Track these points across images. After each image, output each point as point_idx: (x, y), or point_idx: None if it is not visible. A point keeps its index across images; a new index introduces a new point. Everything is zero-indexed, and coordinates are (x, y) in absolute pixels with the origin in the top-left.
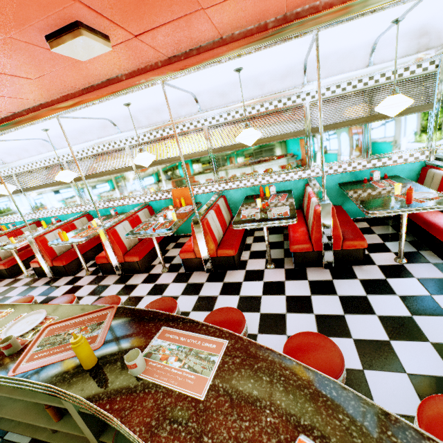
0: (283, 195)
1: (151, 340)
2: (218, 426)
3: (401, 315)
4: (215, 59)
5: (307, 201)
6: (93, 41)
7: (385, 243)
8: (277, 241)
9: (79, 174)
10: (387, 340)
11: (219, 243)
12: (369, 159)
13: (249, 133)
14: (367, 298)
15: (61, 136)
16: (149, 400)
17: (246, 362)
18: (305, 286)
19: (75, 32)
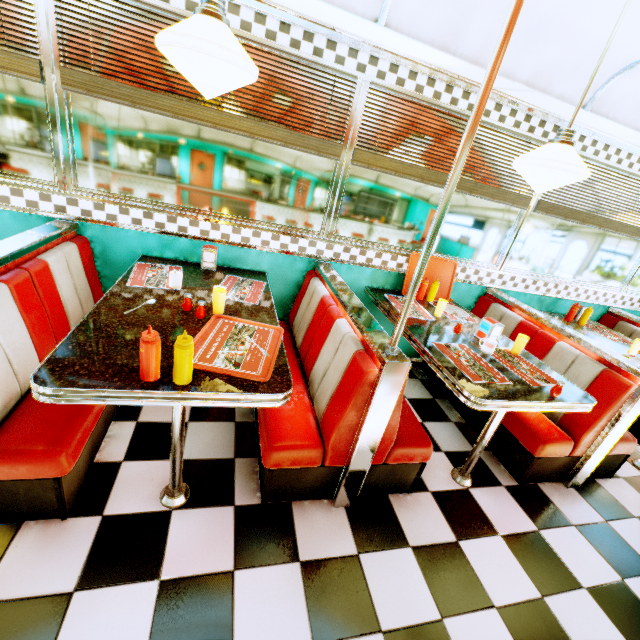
0: (604, 329)
1: None
2: None
3: None
4: None
5: None
6: None
7: None
8: None
9: (105, 67)
10: None
11: None
12: None
13: None
14: None
15: None
16: None
17: None
18: None
19: None
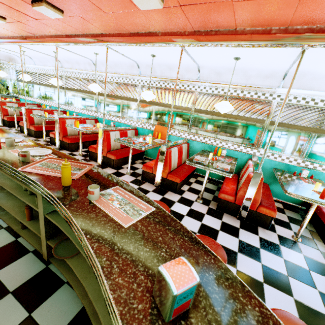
0: (229, 159)
1: (107, 189)
2: (129, 242)
3: (280, 271)
4: (225, 42)
5: (245, 169)
6: None
7: (290, 223)
8: (211, 189)
9: (102, 91)
10: (261, 282)
11: (171, 170)
12: (304, 160)
13: (225, 104)
14: (259, 250)
15: (103, 63)
16: (93, 214)
17: (162, 223)
18: (218, 223)
19: None
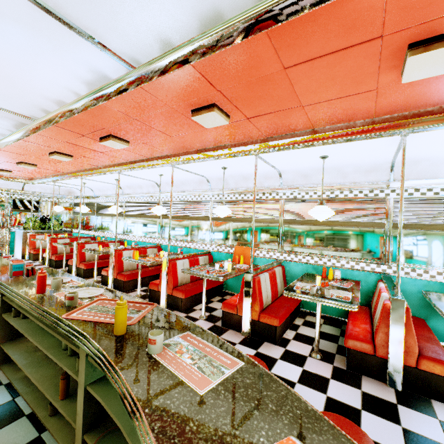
0: (348, 282)
1: (174, 337)
2: (207, 420)
3: None
4: (304, 142)
5: (377, 297)
6: (219, 116)
7: None
8: (331, 334)
9: (167, 213)
10: None
11: (264, 307)
12: None
13: (322, 209)
14: None
15: (168, 183)
16: (154, 374)
17: (256, 385)
18: (356, 396)
19: (210, 109)
